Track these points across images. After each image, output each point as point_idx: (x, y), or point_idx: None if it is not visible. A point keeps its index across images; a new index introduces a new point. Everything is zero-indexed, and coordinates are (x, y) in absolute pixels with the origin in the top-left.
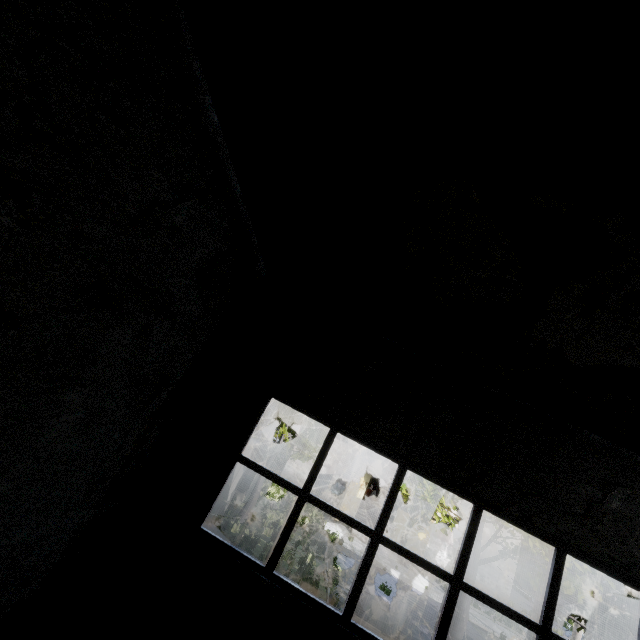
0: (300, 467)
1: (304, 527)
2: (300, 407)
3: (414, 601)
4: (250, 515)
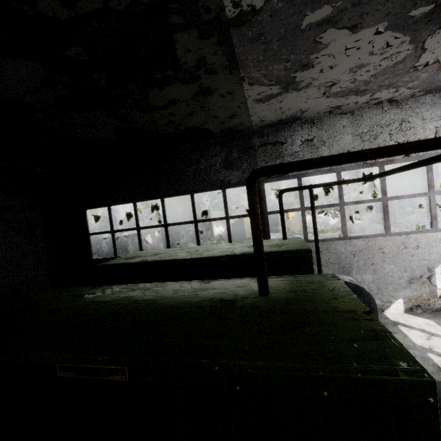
0: (220, 227)
1: None
2: (95, 207)
3: None
4: None
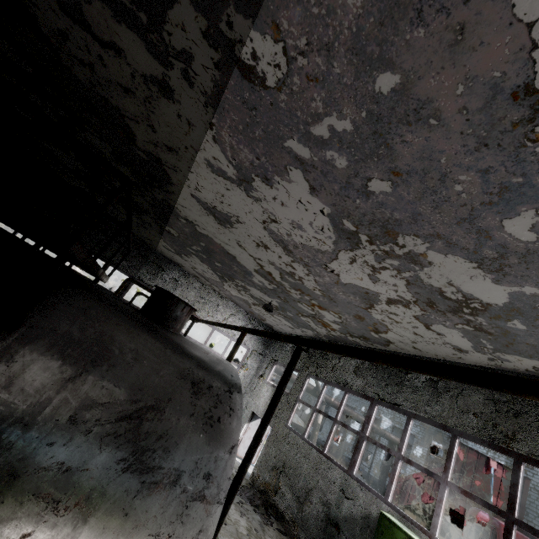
0: None
1: None
2: None
3: None
4: None
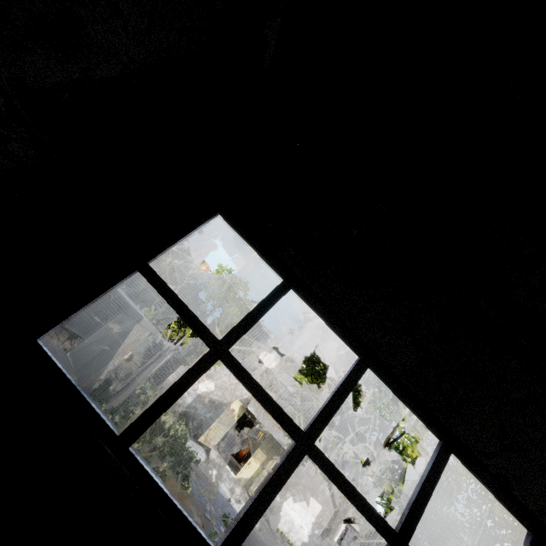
0: None
1: (168, 436)
2: (253, 239)
3: (248, 540)
4: (119, 403)
